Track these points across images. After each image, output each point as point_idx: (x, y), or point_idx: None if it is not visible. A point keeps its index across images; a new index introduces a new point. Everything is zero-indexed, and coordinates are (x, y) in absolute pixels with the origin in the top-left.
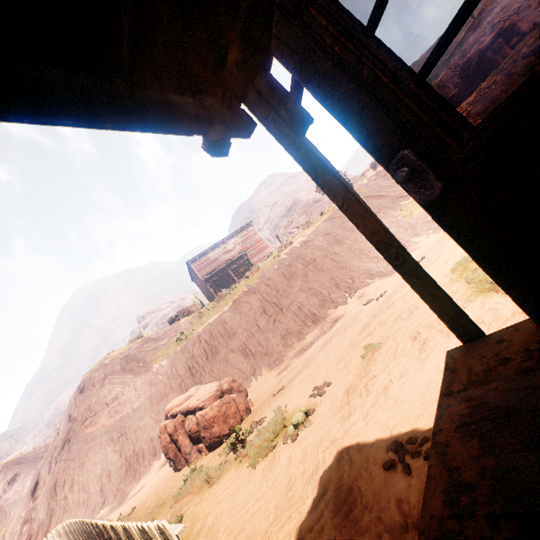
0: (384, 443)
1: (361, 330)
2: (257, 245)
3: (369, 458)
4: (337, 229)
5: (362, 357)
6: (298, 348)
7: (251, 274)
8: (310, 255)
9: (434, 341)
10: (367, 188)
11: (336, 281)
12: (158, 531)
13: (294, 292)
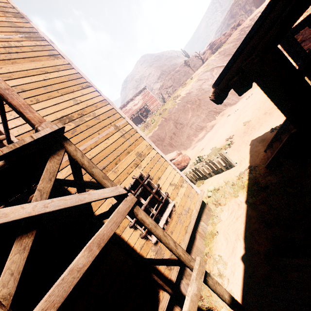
0: (268, 131)
1: (235, 122)
2: (151, 99)
3: (265, 134)
4: (205, 85)
5: (243, 125)
6: (196, 140)
7: (163, 112)
8: (193, 99)
9: (274, 111)
10: (215, 62)
11: (208, 110)
12: (218, 155)
13: (188, 117)
